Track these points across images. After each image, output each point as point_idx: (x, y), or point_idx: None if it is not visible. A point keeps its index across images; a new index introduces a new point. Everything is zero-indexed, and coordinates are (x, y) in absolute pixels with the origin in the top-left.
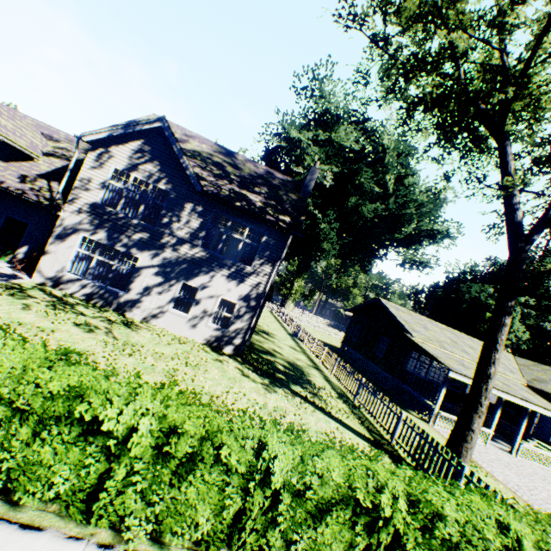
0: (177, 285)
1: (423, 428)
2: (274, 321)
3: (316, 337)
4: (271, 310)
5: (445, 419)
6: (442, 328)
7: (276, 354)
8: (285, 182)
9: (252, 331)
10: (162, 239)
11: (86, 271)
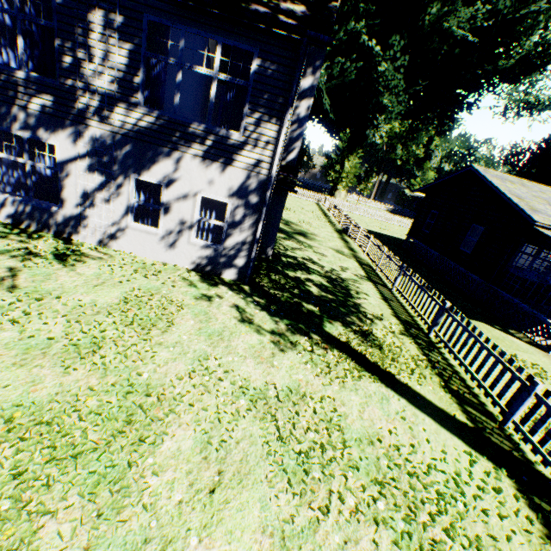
0: (128, 184)
1: (542, 365)
2: (318, 216)
3: (373, 229)
4: (317, 202)
5: None
6: None
7: (312, 266)
8: None
9: (273, 239)
10: (76, 103)
11: None
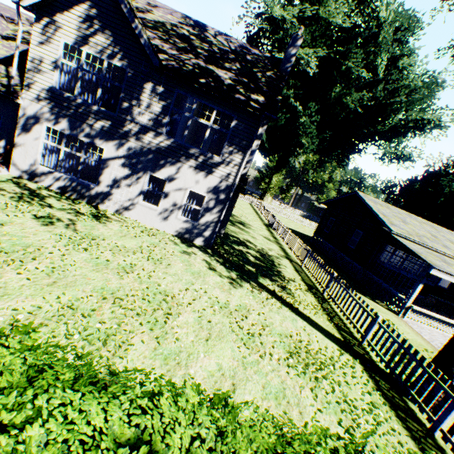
0: (145, 177)
1: (393, 321)
2: (252, 213)
3: (290, 227)
4: (251, 202)
5: (413, 309)
6: (421, 222)
7: (249, 244)
8: (261, 59)
9: (225, 223)
10: (124, 127)
11: (58, 164)
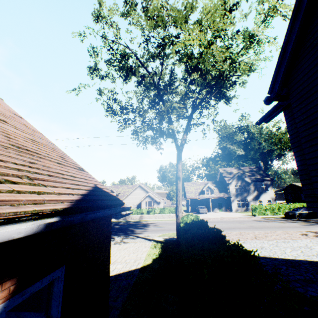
0: (257, 201)
1: None
2: None
3: None
4: None
5: None
6: None
7: None
8: (255, 169)
9: None
10: (249, 194)
11: (239, 206)
